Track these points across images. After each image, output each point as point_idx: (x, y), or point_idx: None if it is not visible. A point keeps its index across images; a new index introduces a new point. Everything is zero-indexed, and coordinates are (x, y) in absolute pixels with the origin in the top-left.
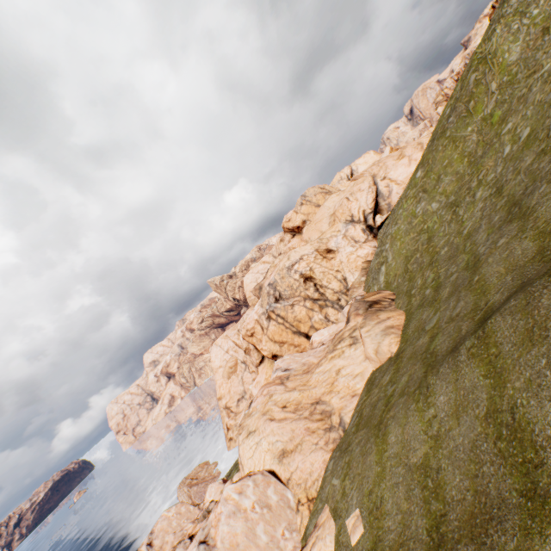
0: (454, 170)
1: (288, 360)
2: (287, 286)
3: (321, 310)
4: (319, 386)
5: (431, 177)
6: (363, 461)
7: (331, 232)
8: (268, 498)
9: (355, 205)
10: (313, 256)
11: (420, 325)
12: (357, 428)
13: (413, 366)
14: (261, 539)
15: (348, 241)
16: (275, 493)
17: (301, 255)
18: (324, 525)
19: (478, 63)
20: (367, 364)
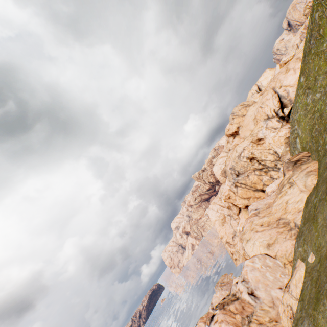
0: (323, 71)
1: (255, 204)
2: (241, 166)
3: (266, 174)
4: (278, 212)
5: (310, 79)
6: (309, 234)
7: (257, 128)
8: (267, 263)
9: (266, 109)
10: (250, 145)
11: (325, 165)
12: (303, 223)
13: (323, 186)
14: (269, 278)
15: (269, 130)
16: (270, 261)
17: (243, 147)
18: (298, 265)
19: (316, 6)
20: (302, 194)
